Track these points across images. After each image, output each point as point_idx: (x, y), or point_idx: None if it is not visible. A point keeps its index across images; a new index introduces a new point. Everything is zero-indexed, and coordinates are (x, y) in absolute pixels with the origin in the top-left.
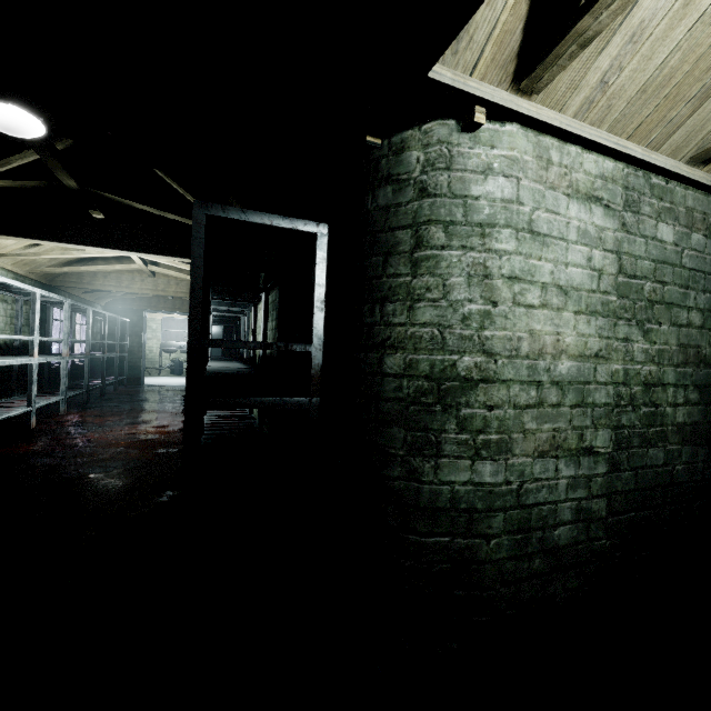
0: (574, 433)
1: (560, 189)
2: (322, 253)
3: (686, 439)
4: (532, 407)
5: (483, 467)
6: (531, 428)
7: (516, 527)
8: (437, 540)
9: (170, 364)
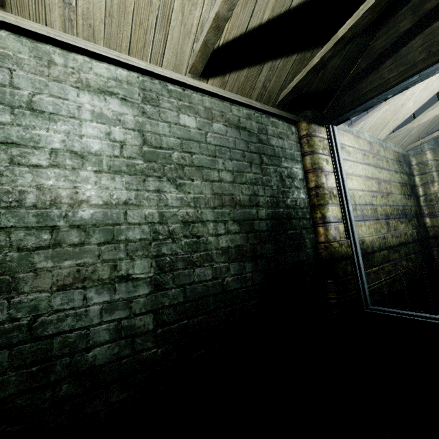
0: (106, 265)
1: (67, 82)
2: None
3: (232, 258)
4: (46, 248)
5: None
6: (46, 266)
7: (29, 360)
8: None
9: None
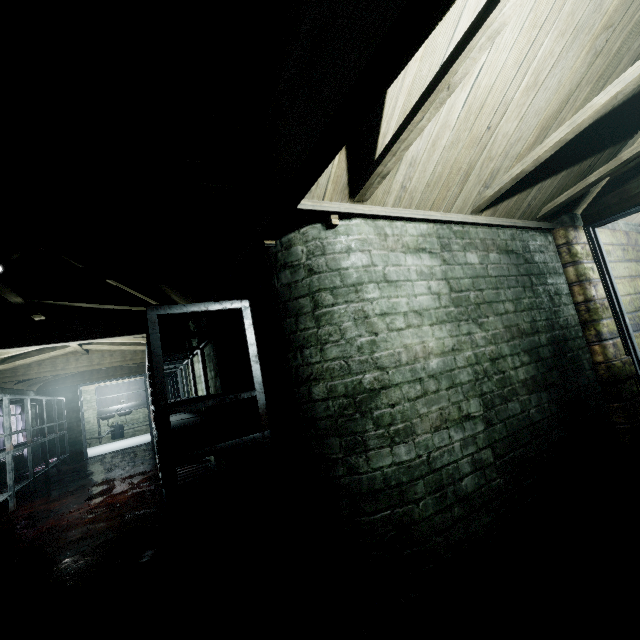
0: (454, 407)
1: (397, 250)
2: (249, 321)
3: (530, 390)
4: (420, 397)
5: (399, 449)
6: (424, 412)
7: (434, 487)
8: (382, 515)
9: (110, 430)
